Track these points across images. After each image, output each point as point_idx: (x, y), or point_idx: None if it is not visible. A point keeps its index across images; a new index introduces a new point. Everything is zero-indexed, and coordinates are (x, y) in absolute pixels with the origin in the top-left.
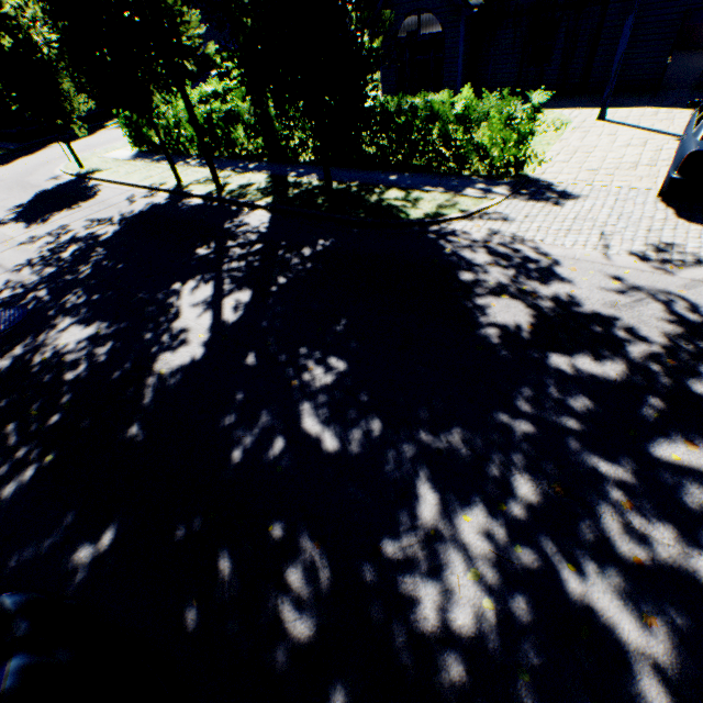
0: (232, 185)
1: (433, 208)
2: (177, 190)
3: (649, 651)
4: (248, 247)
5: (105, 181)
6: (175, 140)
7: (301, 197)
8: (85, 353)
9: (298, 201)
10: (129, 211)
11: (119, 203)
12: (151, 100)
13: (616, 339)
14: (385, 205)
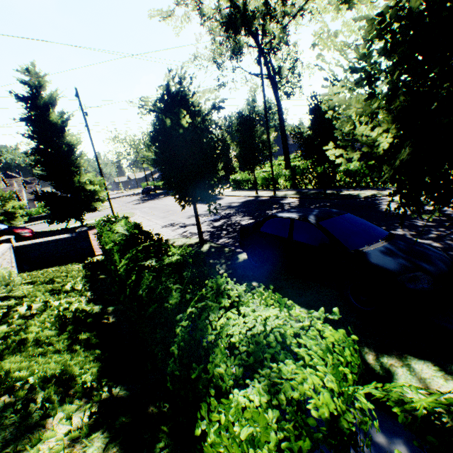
0: (279, 194)
1: (370, 194)
2: (257, 196)
3: (438, 246)
4: (292, 205)
5: (225, 196)
6: (252, 184)
7: (310, 195)
8: (245, 221)
9: (309, 195)
10: (239, 201)
11: (234, 199)
12: (255, 167)
13: (446, 214)
14: (348, 195)
